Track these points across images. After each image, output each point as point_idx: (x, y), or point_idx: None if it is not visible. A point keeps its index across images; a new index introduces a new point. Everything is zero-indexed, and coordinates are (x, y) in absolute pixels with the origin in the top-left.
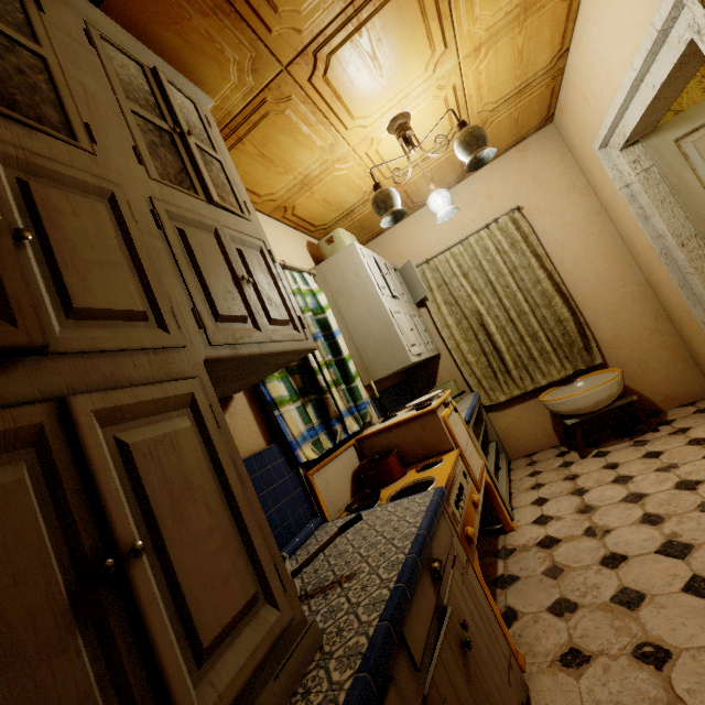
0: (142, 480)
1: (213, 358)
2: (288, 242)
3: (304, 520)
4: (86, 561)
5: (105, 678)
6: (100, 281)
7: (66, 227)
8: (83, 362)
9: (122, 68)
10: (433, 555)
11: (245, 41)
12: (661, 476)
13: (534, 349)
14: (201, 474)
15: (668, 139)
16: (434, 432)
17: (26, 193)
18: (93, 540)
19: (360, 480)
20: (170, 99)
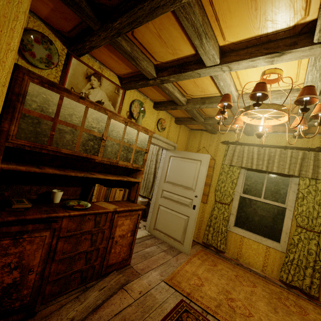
0: None
1: None
2: None
3: None
4: None
5: None
6: None
7: None
8: None
9: None
10: None
11: None
12: None
13: (142, 183)
14: None
15: (169, 154)
16: None
17: None
18: None
19: None
20: None
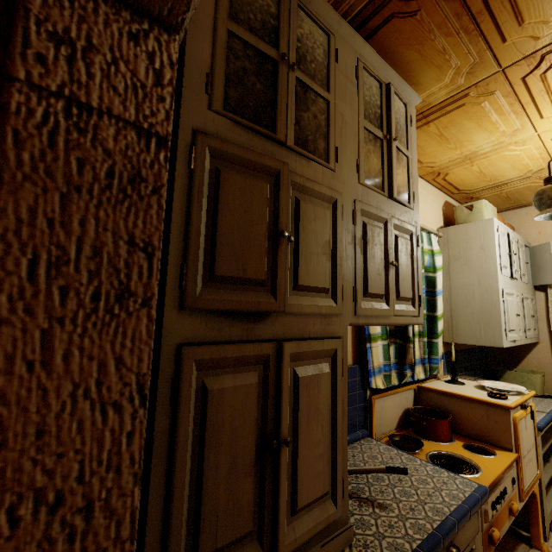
0: (299, 401)
1: (353, 324)
2: (427, 202)
3: (357, 427)
4: (266, 434)
5: (257, 495)
6: (314, 267)
7: (308, 230)
8: (292, 319)
9: (368, 90)
10: (454, 540)
11: (473, 51)
12: None
13: None
14: (325, 405)
15: None
16: (498, 425)
17: (297, 207)
18: (271, 425)
19: (408, 418)
20: (391, 110)
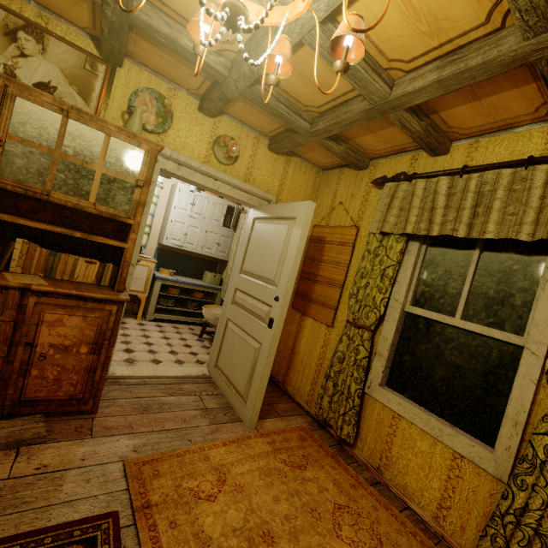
0: None
1: None
2: None
3: None
4: None
5: None
6: None
7: None
8: None
9: None
10: None
11: None
12: (162, 342)
13: None
14: None
15: (254, 215)
16: None
17: None
18: None
19: None
20: None
